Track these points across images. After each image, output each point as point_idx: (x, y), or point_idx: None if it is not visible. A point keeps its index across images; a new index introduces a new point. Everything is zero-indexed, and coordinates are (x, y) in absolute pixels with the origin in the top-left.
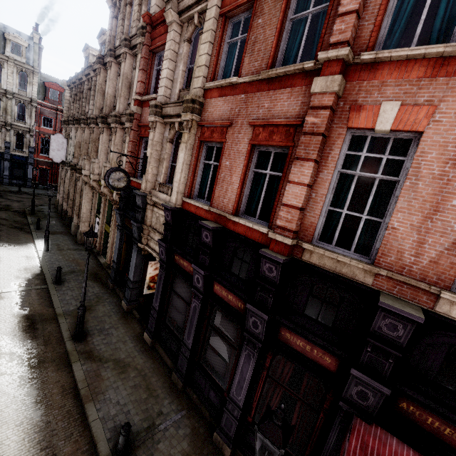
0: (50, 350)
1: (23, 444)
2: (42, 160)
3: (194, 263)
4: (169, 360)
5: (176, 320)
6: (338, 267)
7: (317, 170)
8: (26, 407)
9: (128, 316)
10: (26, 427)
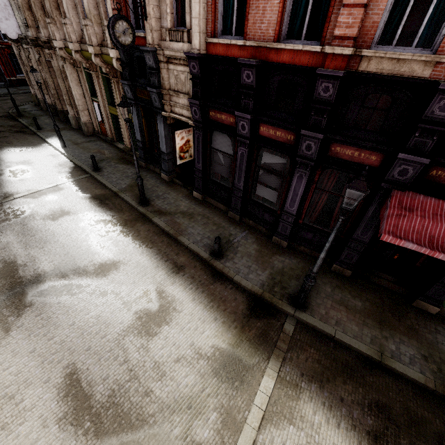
0: (129, 214)
1: (152, 261)
2: None
3: (237, 111)
4: (222, 206)
5: (221, 173)
6: (396, 68)
7: None
8: (139, 245)
9: (172, 184)
10: (147, 254)
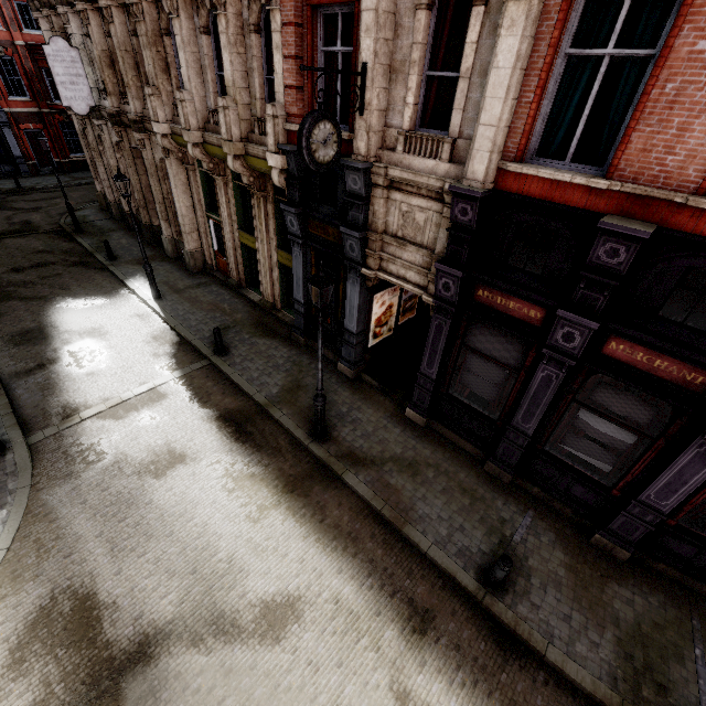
0: (295, 461)
1: (364, 595)
2: (20, 112)
3: (561, 309)
4: (468, 445)
5: (476, 391)
6: None
7: None
8: (329, 548)
9: (360, 386)
10: (350, 573)
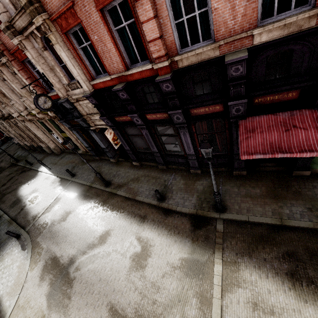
0: (103, 196)
1: (127, 221)
2: None
3: (128, 114)
4: (152, 164)
5: (142, 146)
6: (199, 58)
7: (153, 0)
8: (116, 214)
9: (119, 163)
10: (122, 217)
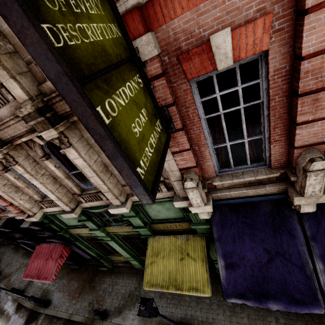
0: None
1: None
2: None
3: None
4: None
5: None
6: None
7: None
8: None
9: (18, 249)
10: None
